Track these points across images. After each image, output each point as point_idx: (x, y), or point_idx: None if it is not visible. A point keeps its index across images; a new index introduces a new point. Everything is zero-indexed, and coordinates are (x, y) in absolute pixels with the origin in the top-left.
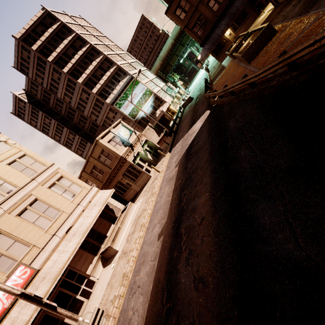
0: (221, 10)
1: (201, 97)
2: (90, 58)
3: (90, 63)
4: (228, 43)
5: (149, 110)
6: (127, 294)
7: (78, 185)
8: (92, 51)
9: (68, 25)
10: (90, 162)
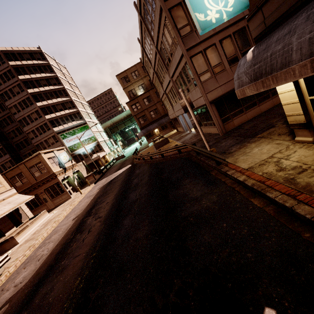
0: (156, 118)
1: (130, 157)
2: (58, 94)
3: (56, 97)
4: (155, 135)
5: (88, 151)
6: (34, 251)
7: (0, 181)
8: (63, 91)
9: (53, 67)
10: (18, 168)
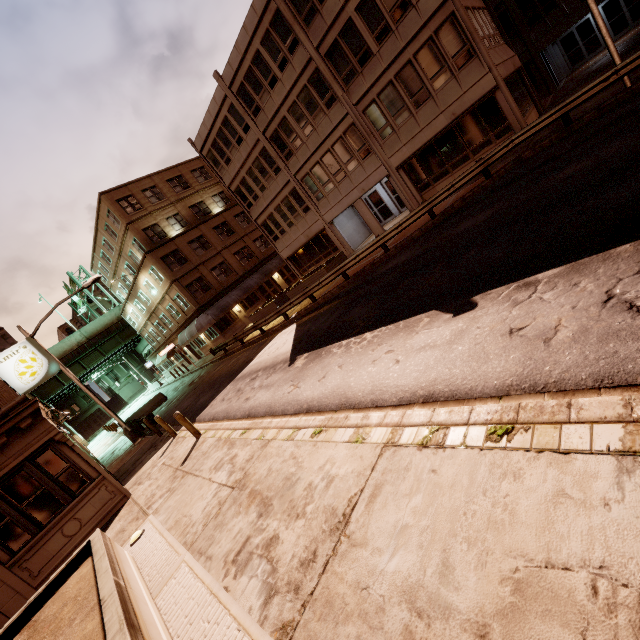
0: (229, 282)
1: (214, 368)
2: None
3: None
4: (237, 321)
5: None
6: (630, 354)
7: None
8: None
9: None
10: None
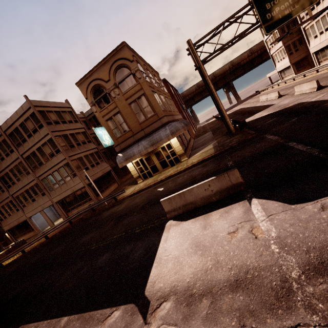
0: None
1: None
2: None
3: None
4: None
5: None
6: None
7: None
8: None
9: None
10: None
